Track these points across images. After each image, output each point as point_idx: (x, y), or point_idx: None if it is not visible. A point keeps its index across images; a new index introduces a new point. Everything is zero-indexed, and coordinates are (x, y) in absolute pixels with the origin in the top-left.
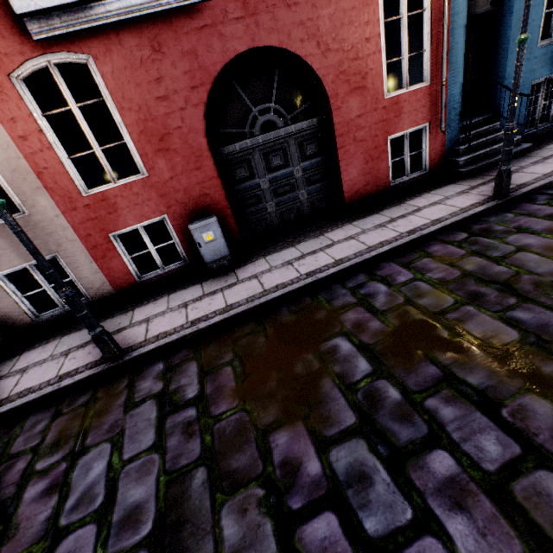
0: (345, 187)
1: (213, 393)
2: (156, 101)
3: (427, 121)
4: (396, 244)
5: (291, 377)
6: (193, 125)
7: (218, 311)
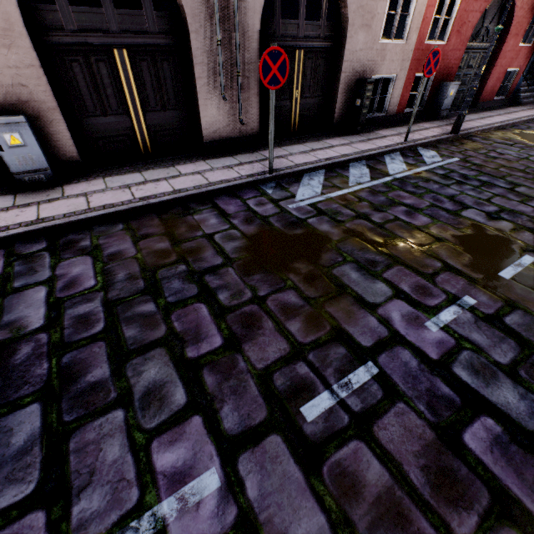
0: (483, 92)
1: (520, 143)
2: (473, 1)
3: (520, 67)
4: (528, 118)
5: None
6: (472, 23)
7: (475, 127)
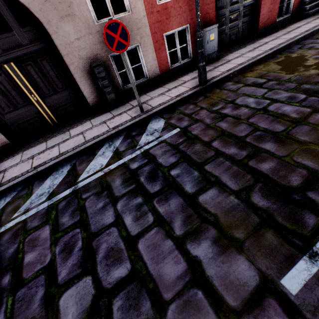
0: (260, 19)
1: (275, 78)
2: None
3: None
4: (305, 34)
5: (308, 66)
6: None
7: (236, 66)
